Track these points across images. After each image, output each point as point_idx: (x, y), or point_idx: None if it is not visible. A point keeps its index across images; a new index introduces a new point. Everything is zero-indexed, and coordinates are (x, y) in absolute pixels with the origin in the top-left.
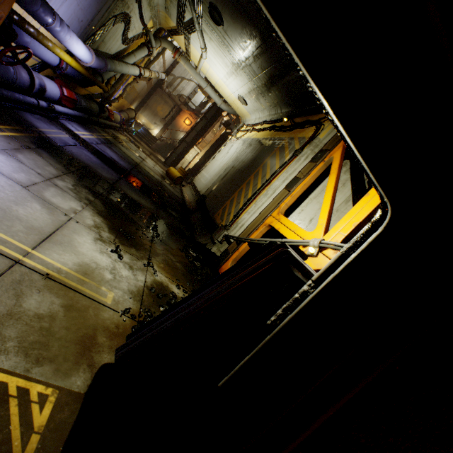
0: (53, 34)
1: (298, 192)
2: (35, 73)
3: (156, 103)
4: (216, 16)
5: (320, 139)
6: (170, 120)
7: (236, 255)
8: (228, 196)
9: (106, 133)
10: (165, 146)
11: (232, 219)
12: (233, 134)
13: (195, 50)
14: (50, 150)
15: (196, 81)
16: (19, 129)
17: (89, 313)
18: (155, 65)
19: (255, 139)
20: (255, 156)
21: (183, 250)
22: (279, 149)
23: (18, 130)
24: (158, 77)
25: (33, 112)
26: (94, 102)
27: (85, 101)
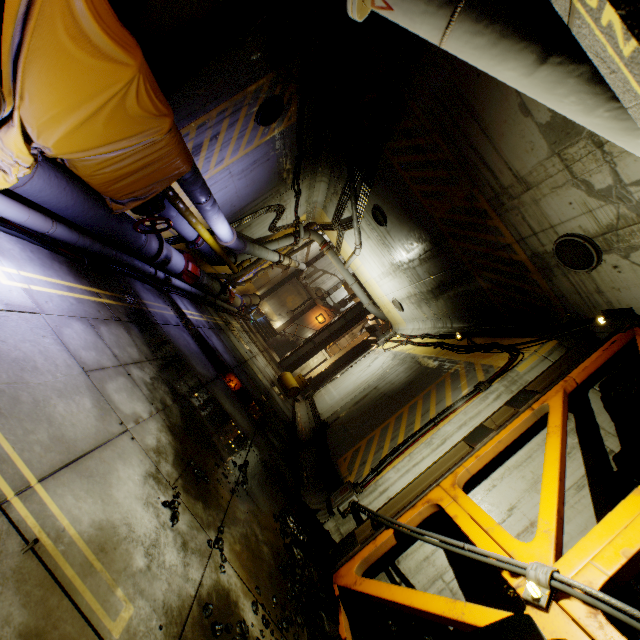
0: (201, 212)
1: (488, 453)
2: (166, 244)
3: (288, 293)
4: (379, 217)
5: (520, 372)
6: (300, 314)
7: (370, 552)
8: (364, 431)
9: (219, 316)
10: (286, 342)
11: (368, 473)
12: (379, 343)
13: (347, 246)
14: (144, 326)
15: (340, 277)
16: (120, 297)
17: None
18: (297, 255)
19: (412, 355)
20: (412, 379)
21: (279, 518)
22: (450, 375)
23: (117, 298)
24: (298, 267)
25: (146, 281)
26: (217, 282)
27: (209, 279)
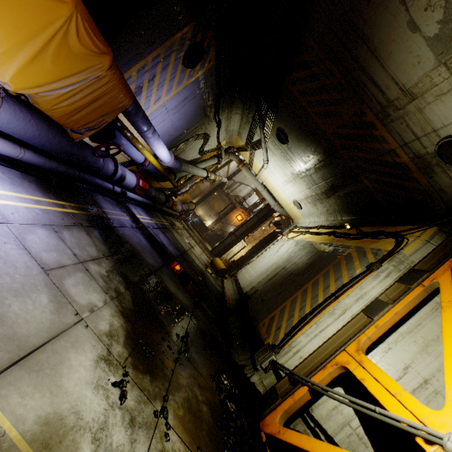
0: (145, 139)
1: (386, 323)
2: (120, 166)
3: (215, 200)
4: (282, 137)
5: (406, 254)
6: (224, 215)
7: (289, 405)
8: (277, 302)
9: (165, 219)
10: (215, 236)
11: (283, 337)
12: (284, 234)
13: (257, 162)
14: (103, 229)
15: (252, 186)
16: (83, 207)
17: None
18: (220, 171)
19: (311, 242)
20: (312, 261)
21: (215, 378)
22: (344, 258)
23: (81, 208)
24: (221, 180)
25: (106, 195)
26: (163, 194)
27: (156, 192)
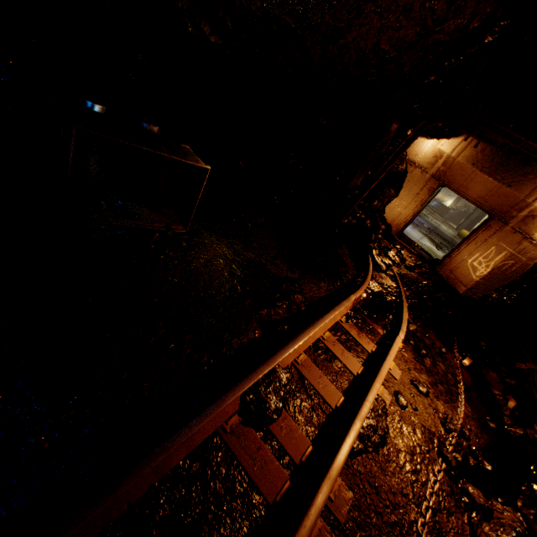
0: None
1: None
2: None
3: None
4: None
5: None
6: None
7: None
8: None
9: None
10: (458, 214)
11: None
12: None
13: None
14: None
15: None
16: None
17: (434, 253)
18: None
19: None
20: None
21: None
22: None
23: None
24: None
25: None
26: None
27: None
